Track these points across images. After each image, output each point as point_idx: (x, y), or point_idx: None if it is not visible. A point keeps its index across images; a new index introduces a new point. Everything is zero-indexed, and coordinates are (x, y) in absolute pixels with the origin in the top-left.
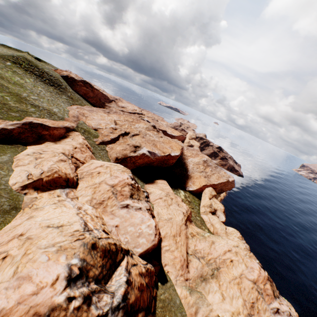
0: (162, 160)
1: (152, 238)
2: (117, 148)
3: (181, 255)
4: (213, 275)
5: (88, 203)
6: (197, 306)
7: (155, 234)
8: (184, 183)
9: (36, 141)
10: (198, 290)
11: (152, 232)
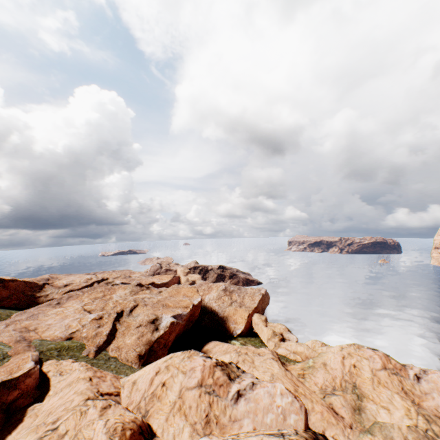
0: (187, 319)
1: (297, 405)
2: (128, 342)
3: (321, 405)
4: (359, 396)
5: (197, 436)
6: (389, 438)
7: (295, 397)
8: (226, 330)
9: (7, 424)
10: (367, 426)
11: (291, 398)
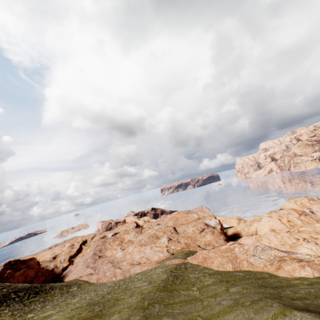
0: None
1: None
2: (209, 238)
3: None
4: None
5: None
6: None
7: None
8: None
9: None
10: None
11: None
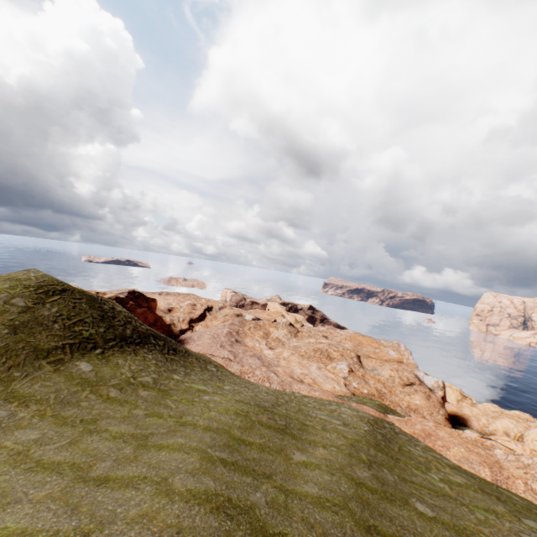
0: None
1: None
2: (419, 403)
3: None
4: None
5: None
6: None
7: None
8: None
9: None
10: None
11: None
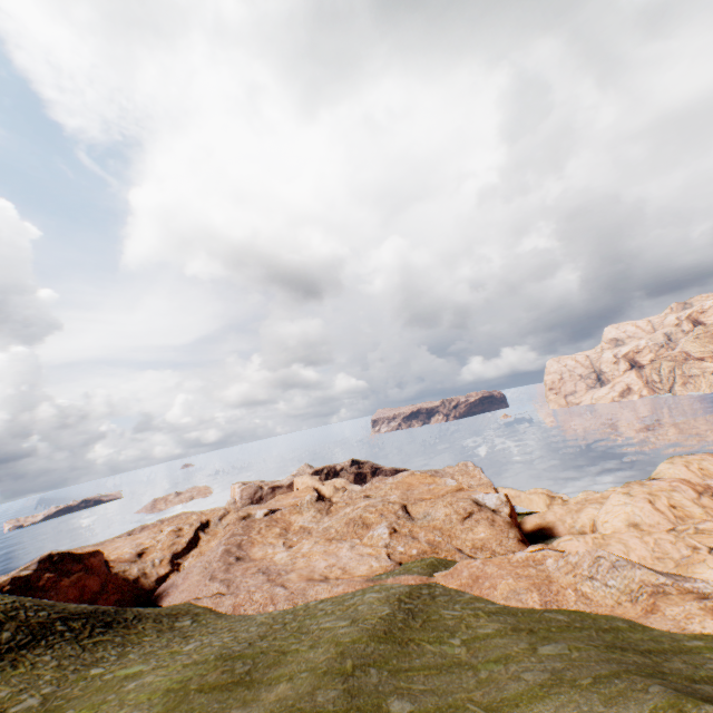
0: None
1: None
2: (484, 535)
3: None
4: None
5: None
6: None
7: None
8: None
9: None
10: None
11: None
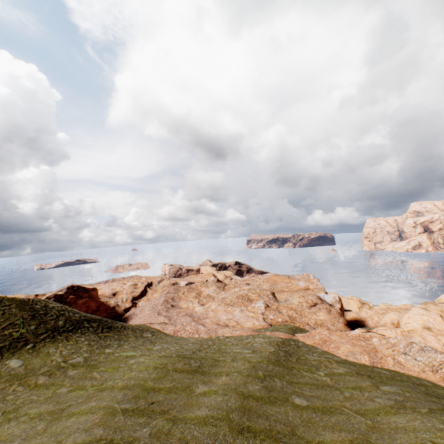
0: None
1: None
2: (323, 318)
3: None
4: None
5: None
6: None
7: None
8: None
9: None
10: None
11: None
